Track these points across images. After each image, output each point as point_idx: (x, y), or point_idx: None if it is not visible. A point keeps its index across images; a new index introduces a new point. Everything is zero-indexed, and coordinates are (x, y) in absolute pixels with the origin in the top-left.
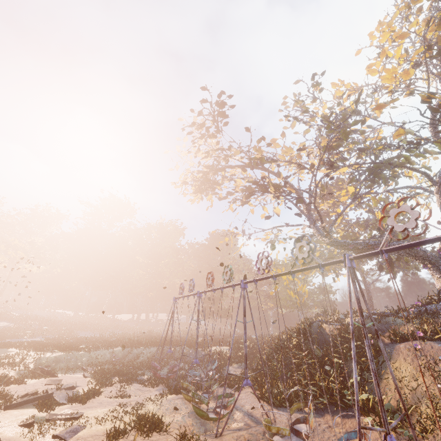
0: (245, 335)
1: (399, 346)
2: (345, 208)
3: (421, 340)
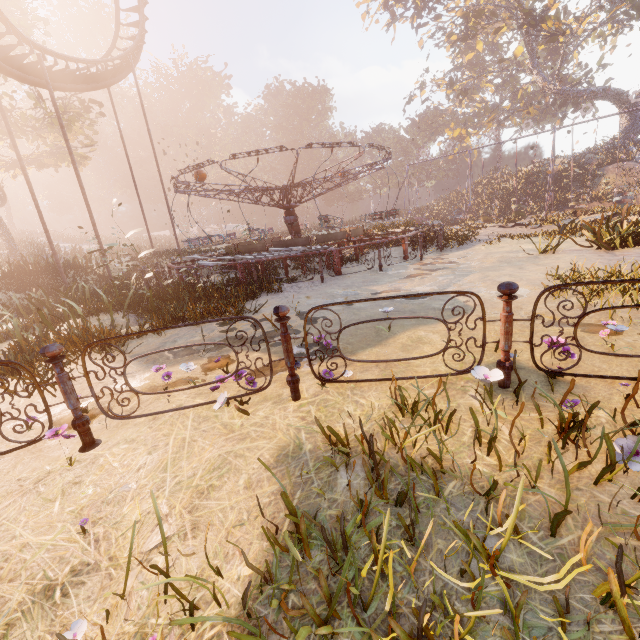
0: (552, 167)
1: (608, 168)
2: (576, 47)
3: (621, 162)
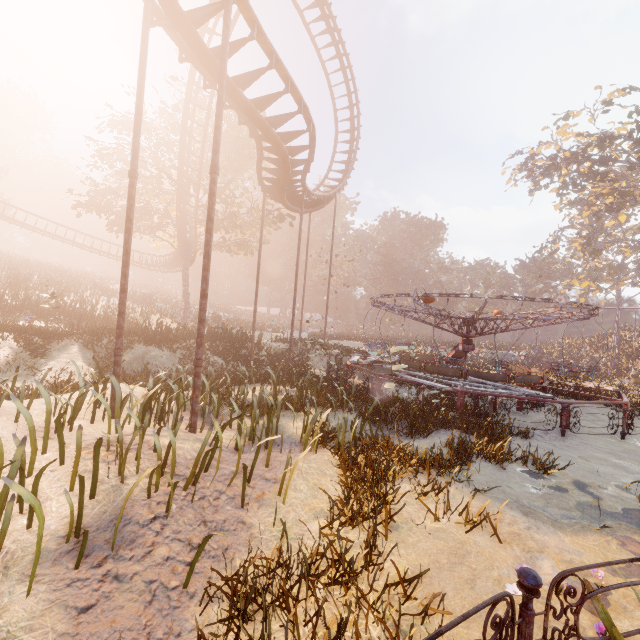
0: None
1: None
2: None
3: None
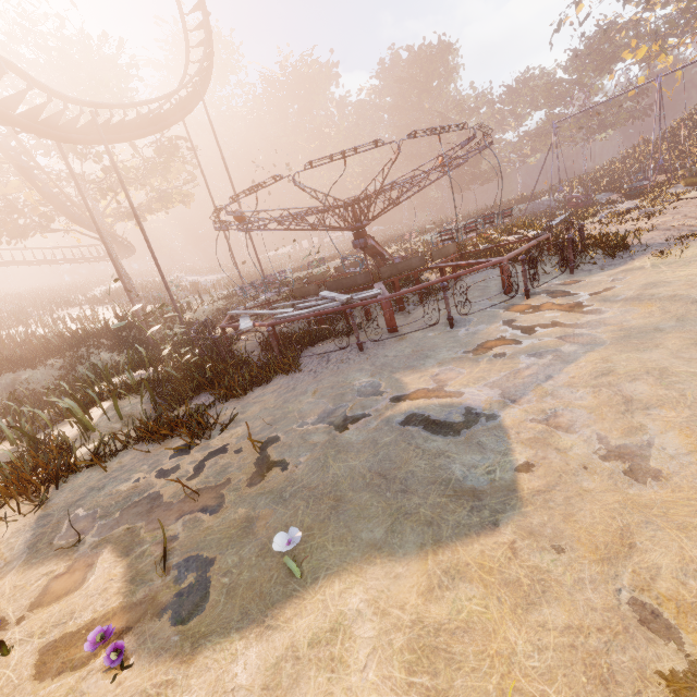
0: None
1: None
2: None
3: None
